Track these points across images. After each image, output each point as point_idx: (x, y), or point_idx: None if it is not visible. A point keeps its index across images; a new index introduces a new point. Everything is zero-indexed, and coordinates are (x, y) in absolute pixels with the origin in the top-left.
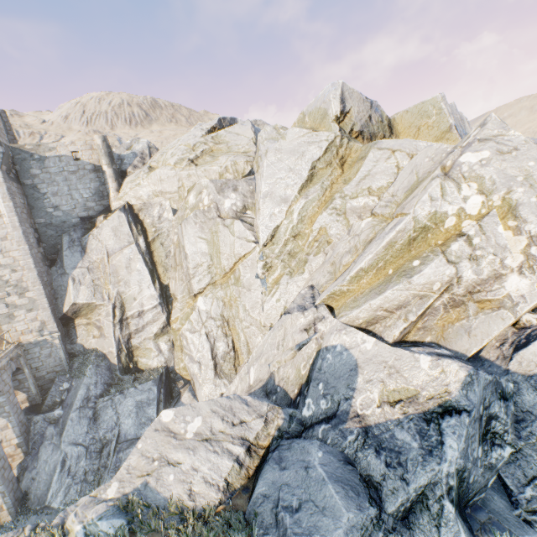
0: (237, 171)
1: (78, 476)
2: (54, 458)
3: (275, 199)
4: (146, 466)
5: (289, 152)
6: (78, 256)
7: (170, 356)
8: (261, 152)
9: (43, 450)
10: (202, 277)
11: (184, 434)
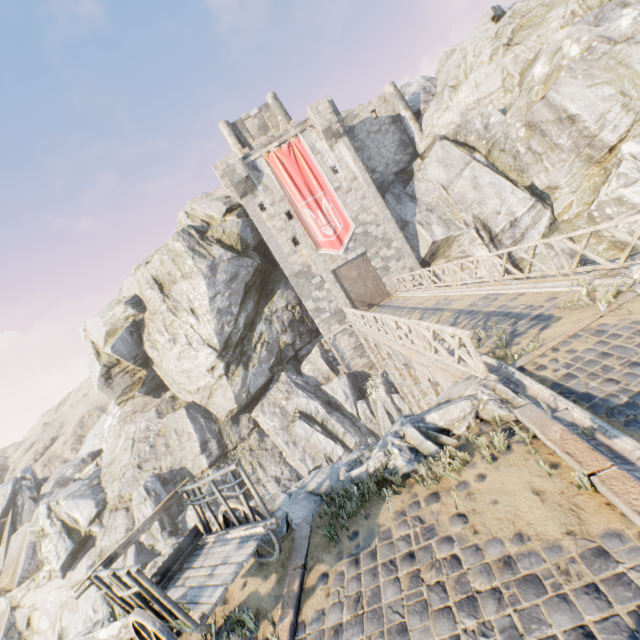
0: (589, 9)
1: None
2: None
3: None
4: None
5: None
6: (411, 205)
7: (573, 250)
8: None
9: None
10: (617, 122)
11: None
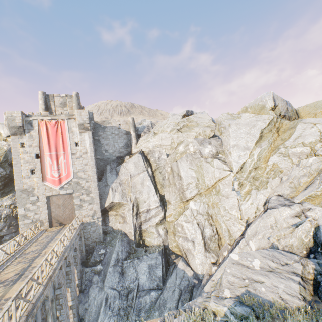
0: (205, 135)
1: (115, 310)
2: (99, 296)
3: (240, 148)
4: (240, 281)
5: (244, 125)
6: (114, 176)
7: (165, 238)
8: (224, 125)
9: (91, 291)
10: (192, 190)
11: (252, 267)
